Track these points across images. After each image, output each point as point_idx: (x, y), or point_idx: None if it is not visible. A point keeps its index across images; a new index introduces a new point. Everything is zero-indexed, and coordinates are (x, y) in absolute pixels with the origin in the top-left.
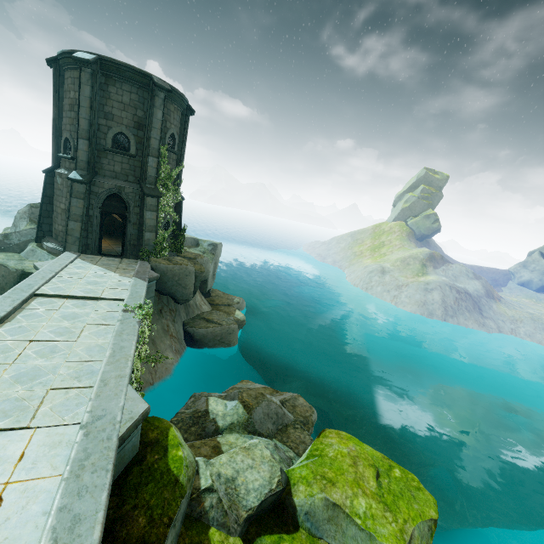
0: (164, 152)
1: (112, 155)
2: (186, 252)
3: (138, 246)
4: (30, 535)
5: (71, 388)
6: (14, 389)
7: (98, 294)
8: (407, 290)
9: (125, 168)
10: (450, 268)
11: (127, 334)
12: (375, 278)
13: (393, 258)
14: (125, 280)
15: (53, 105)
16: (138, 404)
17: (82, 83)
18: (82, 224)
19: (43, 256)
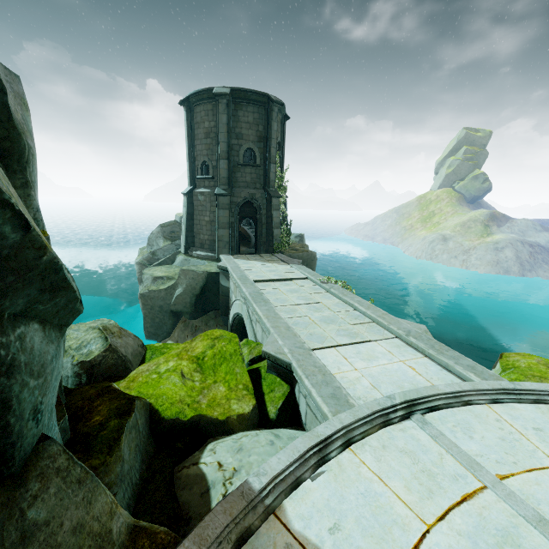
0: (277, 158)
1: (244, 169)
2: (291, 243)
3: (268, 242)
4: (447, 377)
5: (361, 324)
6: (332, 326)
7: (287, 276)
8: (476, 252)
9: (253, 178)
10: (515, 224)
11: (349, 294)
12: (438, 247)
13: (451, 225)
14: (287, 267)
15: (188, 137)
16: (418, 325)
17: (220, 113)
18: (229, 230)
19: (198, 262)
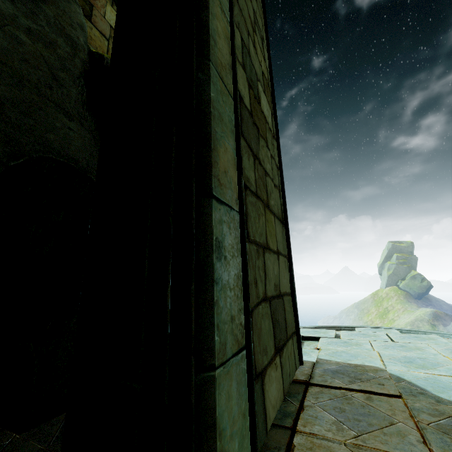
0: None
1: None
2: None
3: None
4: None
5: None
6: None
7: None
8: None
9: None
10: None
11: None
12: None
13: (402, 323)
14: None
15: None
16: None
17: None
18: None
19: None
